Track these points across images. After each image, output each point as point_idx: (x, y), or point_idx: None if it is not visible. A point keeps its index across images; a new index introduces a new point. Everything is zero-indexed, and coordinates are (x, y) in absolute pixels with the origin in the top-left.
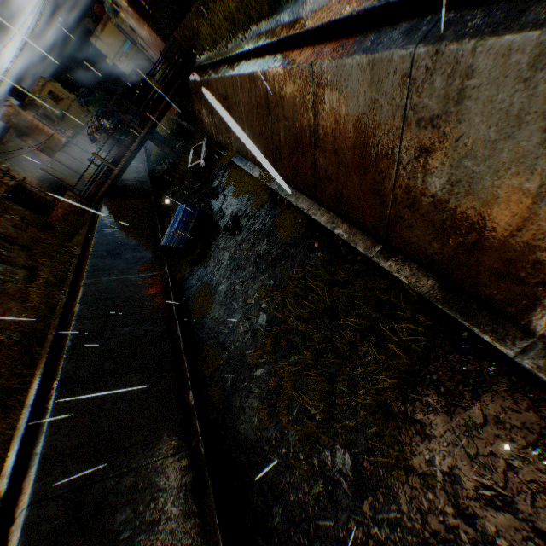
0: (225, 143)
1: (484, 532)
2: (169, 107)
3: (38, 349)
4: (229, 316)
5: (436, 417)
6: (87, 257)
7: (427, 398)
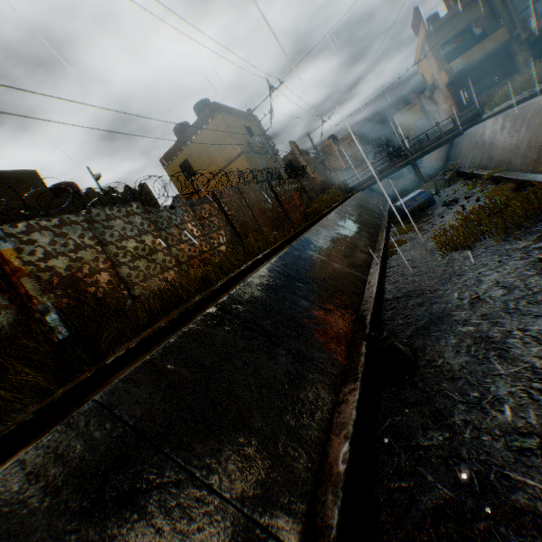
0: (474, 166)
1: (530, 252)
2: (439, 147)
3: (311, 218)
4: (422, 232)
5: (536, 231)
6: (343, 203)
7: (537, 228)
